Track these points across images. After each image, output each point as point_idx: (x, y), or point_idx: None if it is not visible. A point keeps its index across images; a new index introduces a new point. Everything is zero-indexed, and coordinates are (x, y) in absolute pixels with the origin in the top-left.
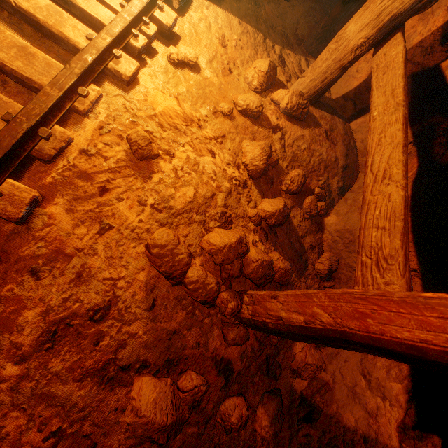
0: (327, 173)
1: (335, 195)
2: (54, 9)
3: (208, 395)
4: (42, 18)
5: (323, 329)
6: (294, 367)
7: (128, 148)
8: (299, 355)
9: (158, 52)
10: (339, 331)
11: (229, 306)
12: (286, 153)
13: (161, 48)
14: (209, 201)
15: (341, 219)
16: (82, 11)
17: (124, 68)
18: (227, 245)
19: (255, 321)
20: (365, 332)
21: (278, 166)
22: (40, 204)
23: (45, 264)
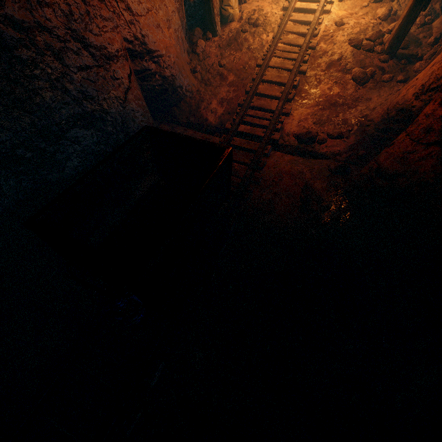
0: (430, 4)
1: (439, 12)
2: (307, 4)
3: (376, 77)
4: (305, 8)
5: (406, 14)
6: (415, 70)
7: (334, 27)
8: (416, 65)
9: (334, 2)
10: (409, 9)
11: (379, 49)
12: (401, 7)
13: (334, 0)
14: (365, 30)
15: (441, 17)
16: (312, 1)
17: (328, 8)
18: (375, 31)
19: (389, 44)
20: (412, 1)
21: (397, 14)
22: (317, 46)
23: (322, 56)
